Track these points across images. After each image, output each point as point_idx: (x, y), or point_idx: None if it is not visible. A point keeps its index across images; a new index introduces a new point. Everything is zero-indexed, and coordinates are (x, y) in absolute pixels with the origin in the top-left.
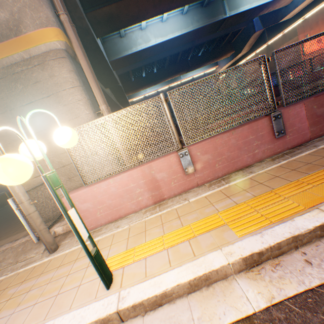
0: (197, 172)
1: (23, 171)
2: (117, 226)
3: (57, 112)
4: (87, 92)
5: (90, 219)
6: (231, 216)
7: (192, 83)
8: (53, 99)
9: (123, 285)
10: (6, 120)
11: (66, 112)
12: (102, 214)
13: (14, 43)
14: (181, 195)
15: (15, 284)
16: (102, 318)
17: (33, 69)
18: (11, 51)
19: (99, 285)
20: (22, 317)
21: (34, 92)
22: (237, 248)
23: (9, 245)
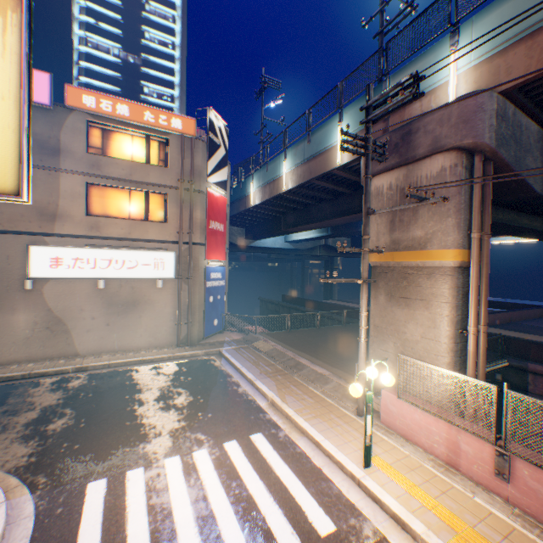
0: (512, 486)
1: (357, 394)
2: (402, 444)
3: (420, 314)
4: (460, 306)
5: (390, 419)
6: (469, 537)
7: (542, 401)
8: (422, 303)
9: (369, 474)
10: (383, 300)
11: (427, 318)
12: (399, 424)
13: (416, 254)
14: (475, 485)
15: (334, 413)
16: (352, 472)
17: (420, 275)
18: (411, 258)
19: (361, 461)
20: (330, 434)
21: (411, 291)
22: (434, 540)
23: (343, 382)
